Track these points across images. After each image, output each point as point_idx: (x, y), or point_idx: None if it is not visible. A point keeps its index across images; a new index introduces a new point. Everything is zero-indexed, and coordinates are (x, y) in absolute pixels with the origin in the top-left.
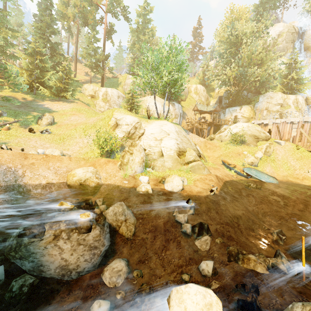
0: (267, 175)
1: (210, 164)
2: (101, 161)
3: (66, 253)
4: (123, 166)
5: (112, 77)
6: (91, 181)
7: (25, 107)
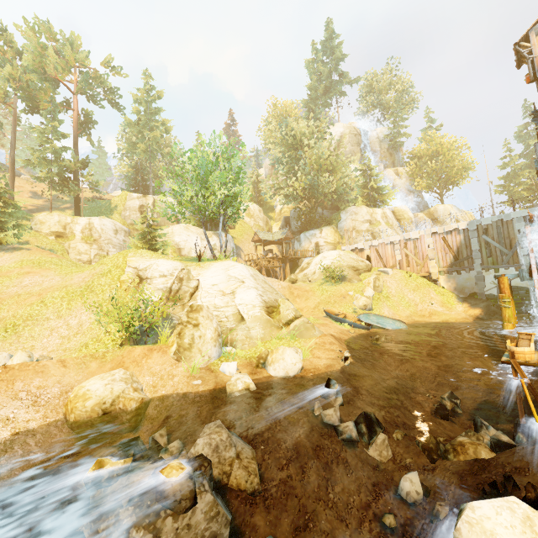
0: (391, 319)
1: (311, 319)
2: (135, 353)
3: None
4: (183, 353)
5: (92, 197)
6: (128, 400)
7: None
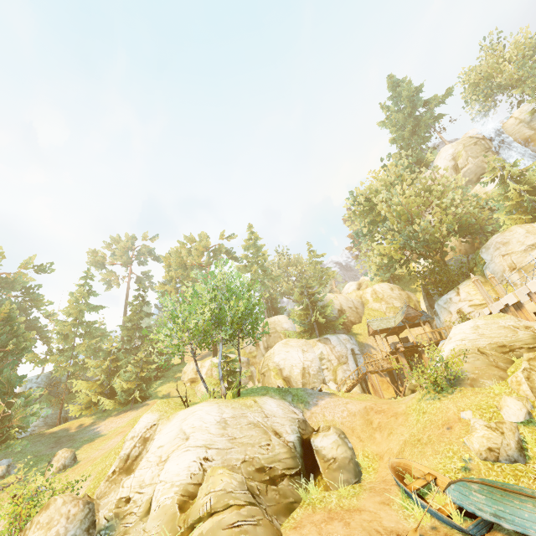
0: None
1: (342, 492)
2: None
3: None
4: None
5: None
6: None
7: (65, 443)
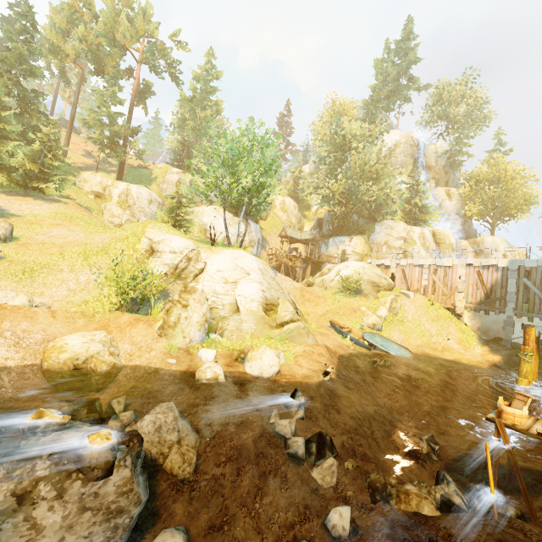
0: (397, 344)
1: (313, 326)
2: (122, 320)
3: (51, 536)
4: (167, 330)
5: (138, 165)
6: (100, 362)
7: None
